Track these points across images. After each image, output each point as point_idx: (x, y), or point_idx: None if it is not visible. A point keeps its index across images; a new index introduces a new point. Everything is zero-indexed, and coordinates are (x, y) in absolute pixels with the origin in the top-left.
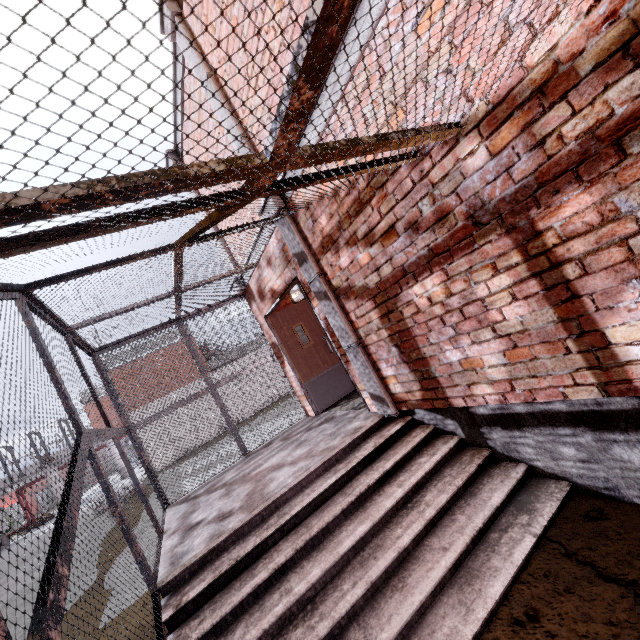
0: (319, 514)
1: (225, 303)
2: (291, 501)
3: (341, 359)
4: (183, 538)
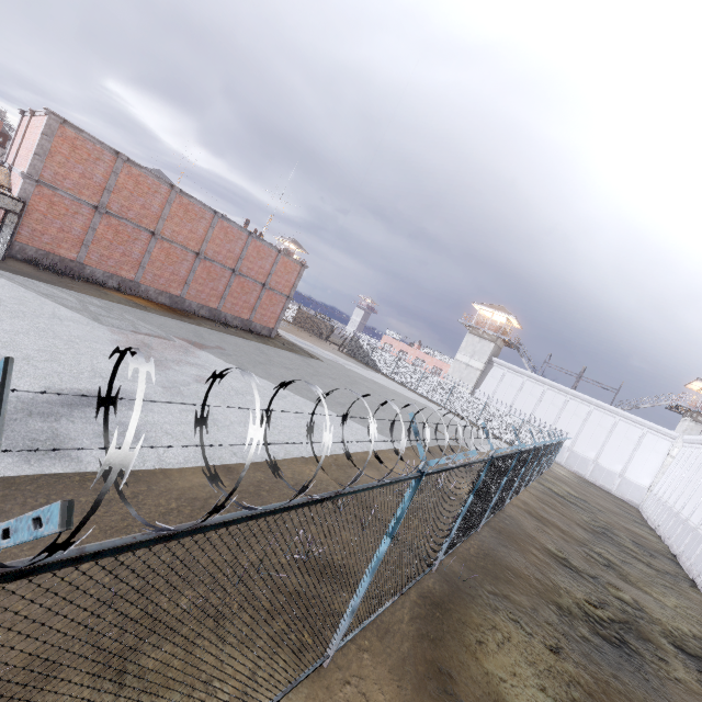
0: None
1: None
2: None
3: None
4: None
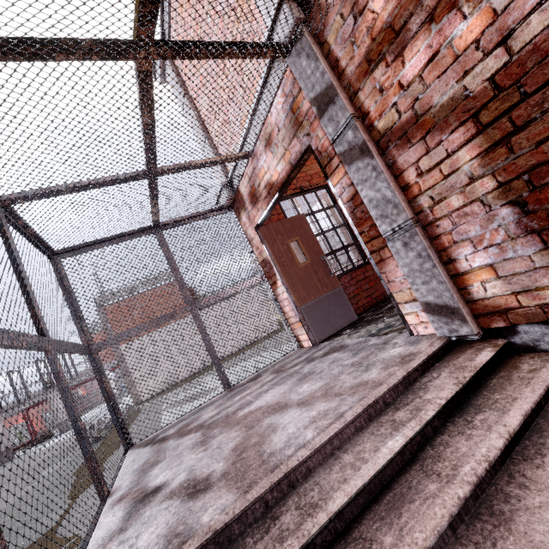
0: (390, 518)
1: (210, 214)
2: (318, 476)
3: (370, 259)
4: (127, 519)
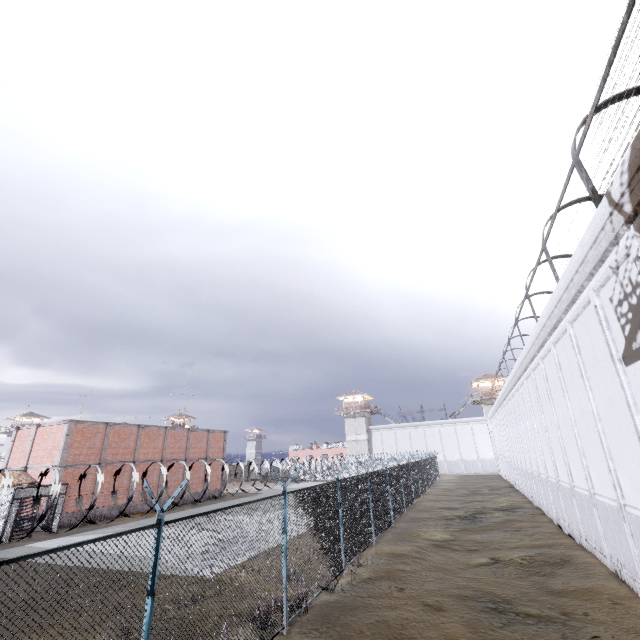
0: None
1: None
2: None
3: None
4: None
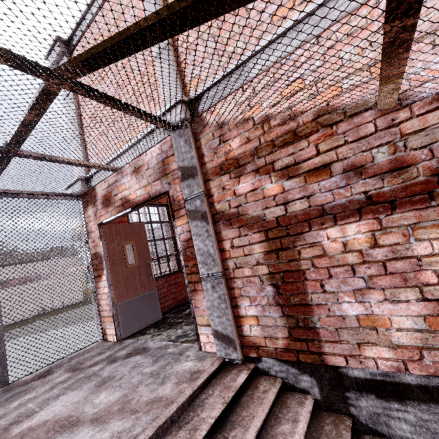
0: None
1: (56, 197)
2: None
3: (187, 286)
4: None
